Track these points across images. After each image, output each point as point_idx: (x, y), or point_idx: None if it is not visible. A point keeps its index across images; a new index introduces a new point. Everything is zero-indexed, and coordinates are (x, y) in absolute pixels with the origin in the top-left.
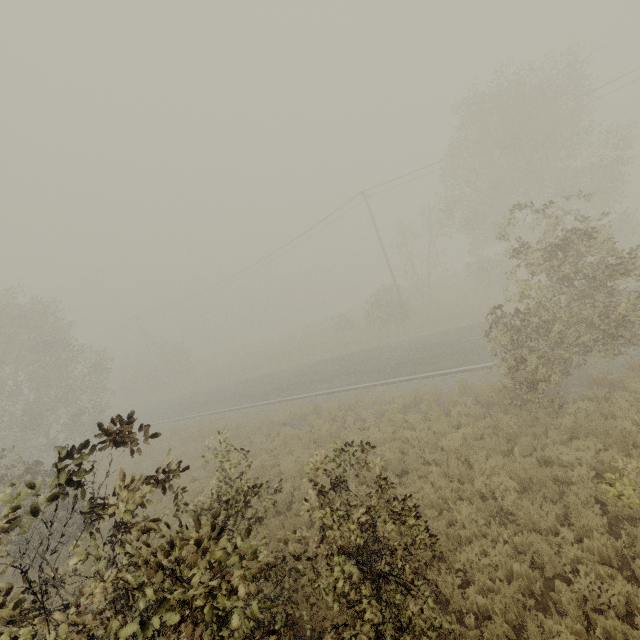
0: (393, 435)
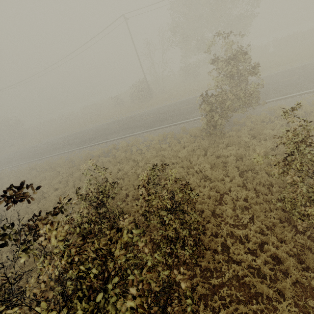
0: (156, 154)
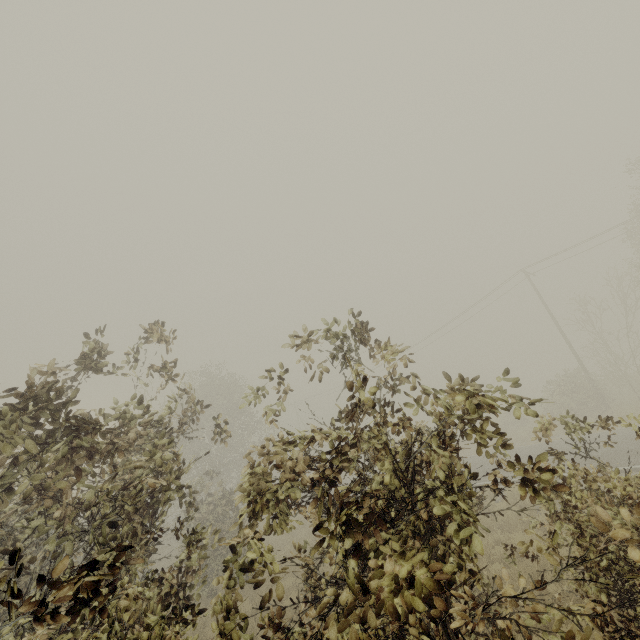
0: None
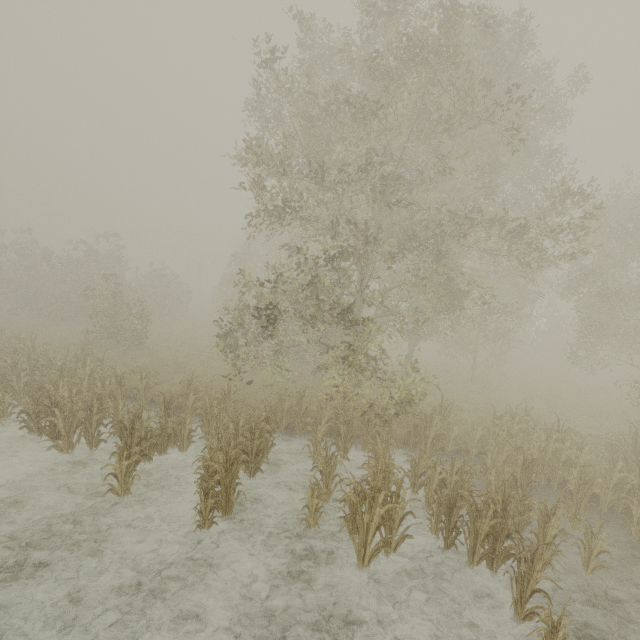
0: None
